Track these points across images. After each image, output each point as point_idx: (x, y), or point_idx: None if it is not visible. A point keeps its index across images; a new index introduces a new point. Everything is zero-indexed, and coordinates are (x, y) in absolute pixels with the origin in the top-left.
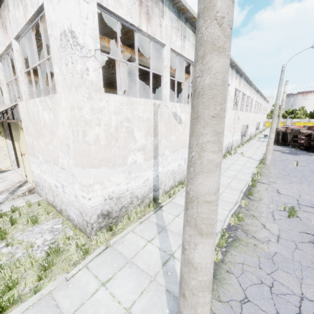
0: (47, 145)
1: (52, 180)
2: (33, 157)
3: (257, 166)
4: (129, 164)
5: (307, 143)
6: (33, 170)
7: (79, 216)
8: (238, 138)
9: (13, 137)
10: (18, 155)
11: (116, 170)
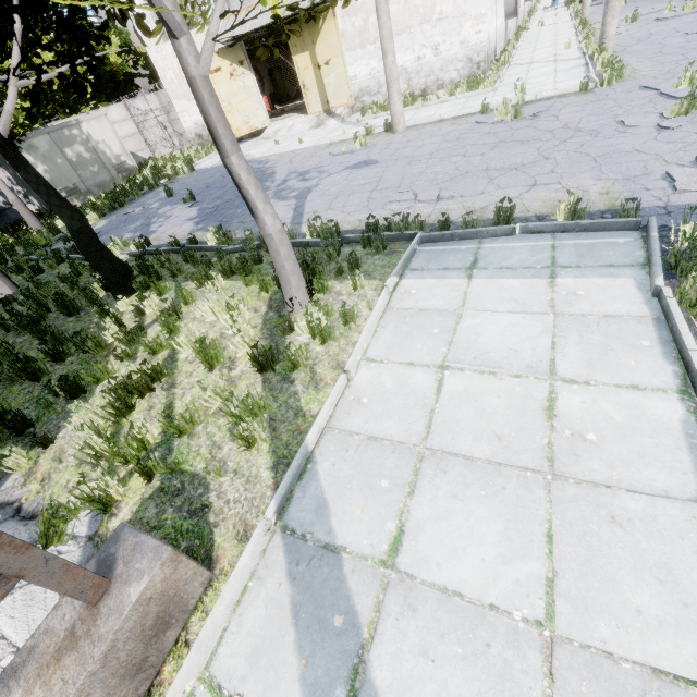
0: (409, 3)
1: (411, 55)
2: (359, 50)
3: (578, 16)
4: (491, 0)
5: None
6: (355, 75)
7: (465, 66)
8: (521, 6)
9: (293, 48)
10: (303, 77)
11: (489, 4)
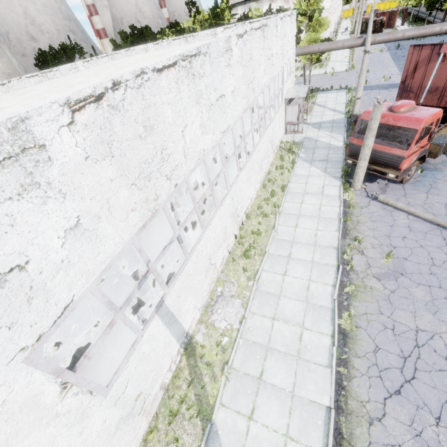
0: None
1: None
2: None
3: None
4: None
5: (373, 28)
6: None
7: None
8: None
9: None
10: None
11: None
